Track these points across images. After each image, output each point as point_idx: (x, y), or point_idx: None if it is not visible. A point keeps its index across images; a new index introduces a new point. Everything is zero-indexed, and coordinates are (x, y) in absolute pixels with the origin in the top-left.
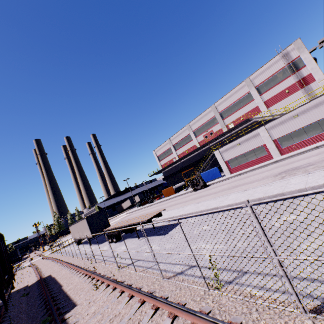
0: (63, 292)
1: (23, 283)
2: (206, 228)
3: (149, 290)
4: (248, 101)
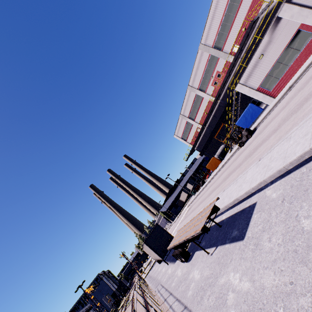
0: None
1: None
2: None
3: None
4: (237, 4)
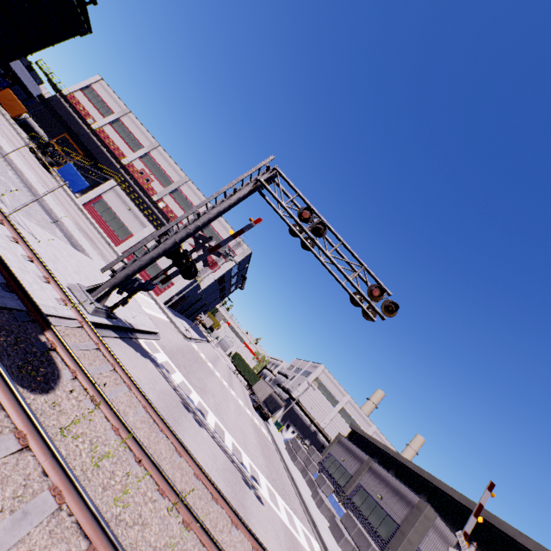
0: None
1: None
2: None
3: None
4: None
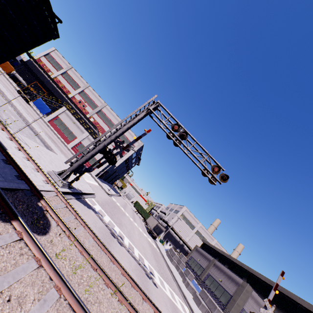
0: None
1: None
2: None
3: None
4: (110, 127)
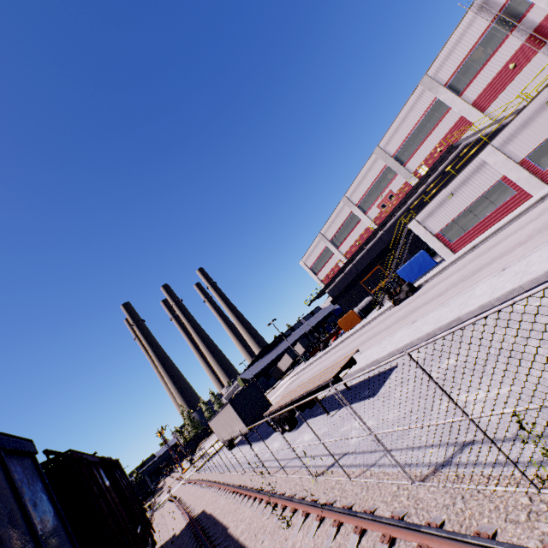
0: (232, 539)
1: (167, 531)
2: (454, 362)
3: (392, 512)
4: (439, 115)
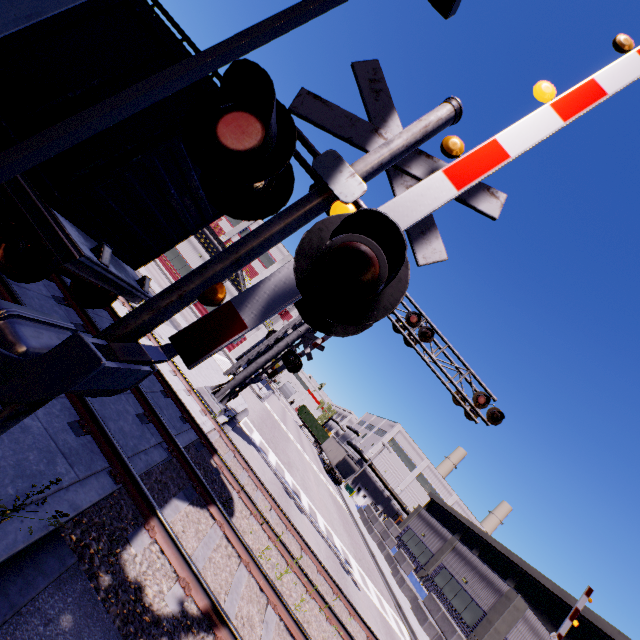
0: None
1: None
2: None
3: None
4: (265, 263)
